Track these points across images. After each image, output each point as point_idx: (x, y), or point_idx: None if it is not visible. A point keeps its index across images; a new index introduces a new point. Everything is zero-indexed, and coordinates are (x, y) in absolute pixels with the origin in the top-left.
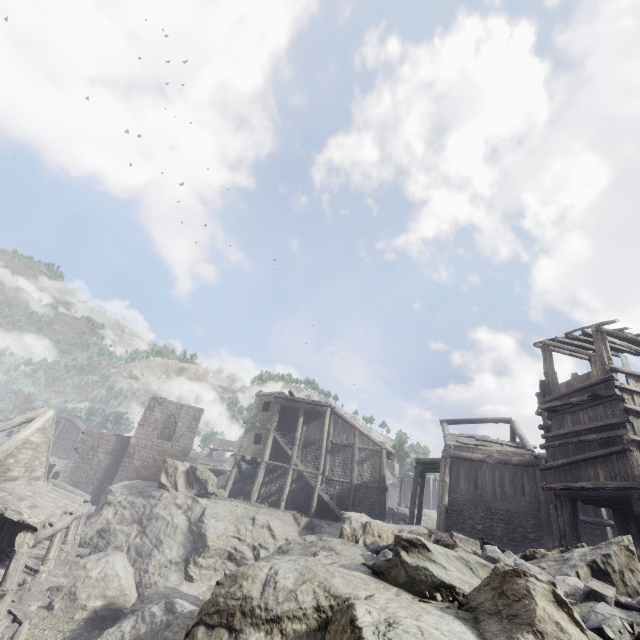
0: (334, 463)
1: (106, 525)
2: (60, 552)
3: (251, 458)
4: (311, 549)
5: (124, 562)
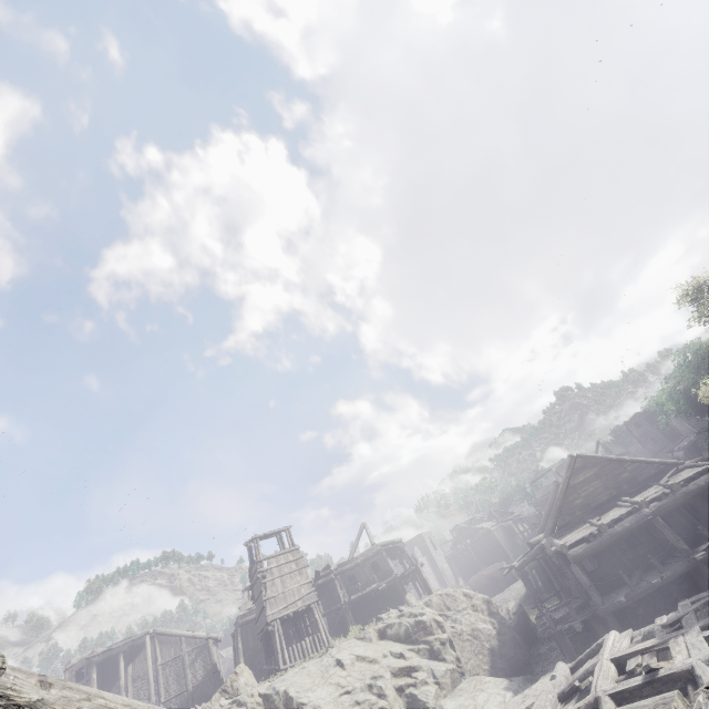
0: (168, 682)
1: None
2: None
3: None
4: None
5: None
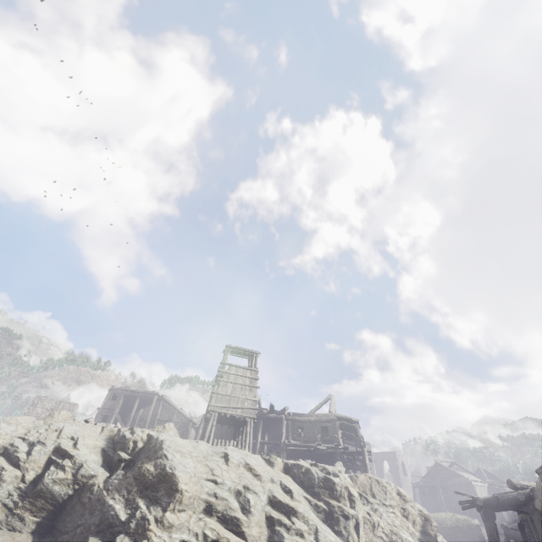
0: None
1: None
2: None
3: None
4: None
5: None
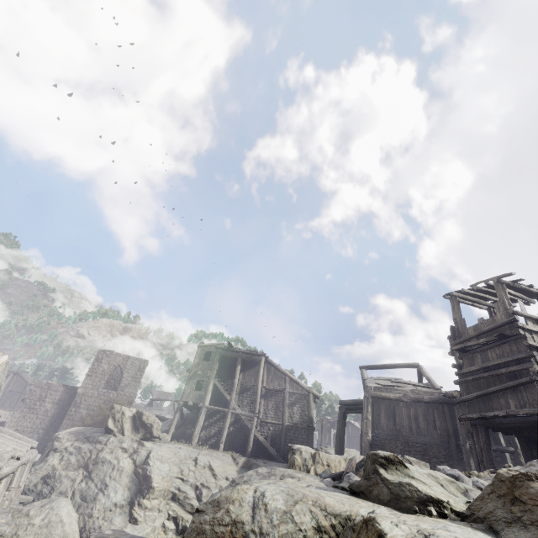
0: (267, 407)
1: (51, 471)
2: (3, 499)
3: (193, 403)
4: (271, 478)
5: (68, 507)
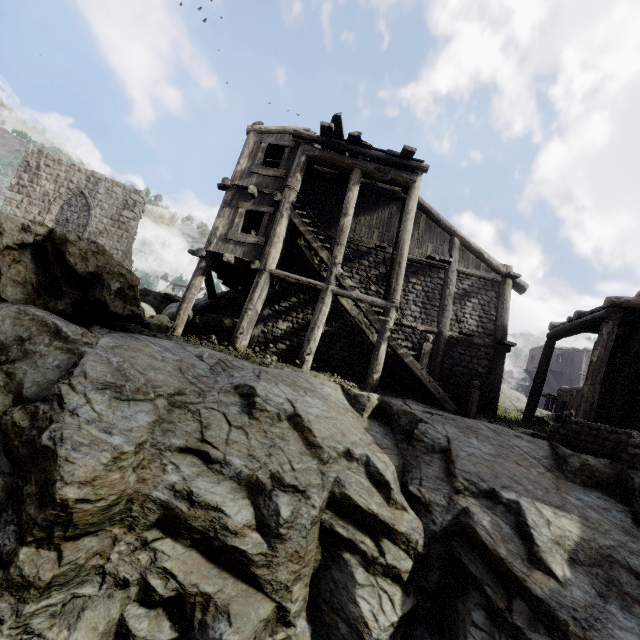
0: (406, 295)
1: None
2: None
3: (236, 262)
4: None
5: None
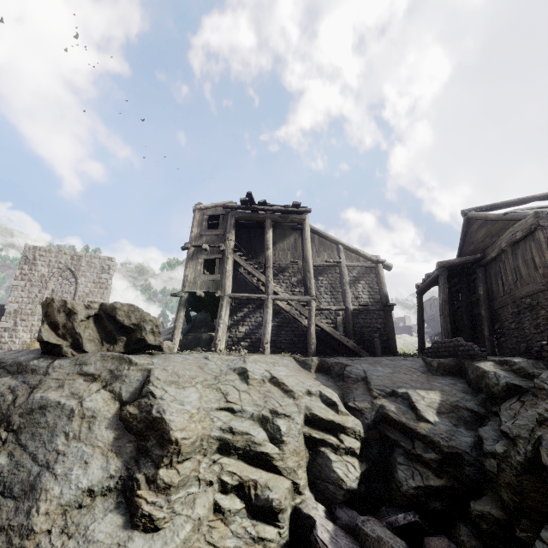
0: (318, 289)
1: None
2: None
3: (204, 295)
4: None
5: None
